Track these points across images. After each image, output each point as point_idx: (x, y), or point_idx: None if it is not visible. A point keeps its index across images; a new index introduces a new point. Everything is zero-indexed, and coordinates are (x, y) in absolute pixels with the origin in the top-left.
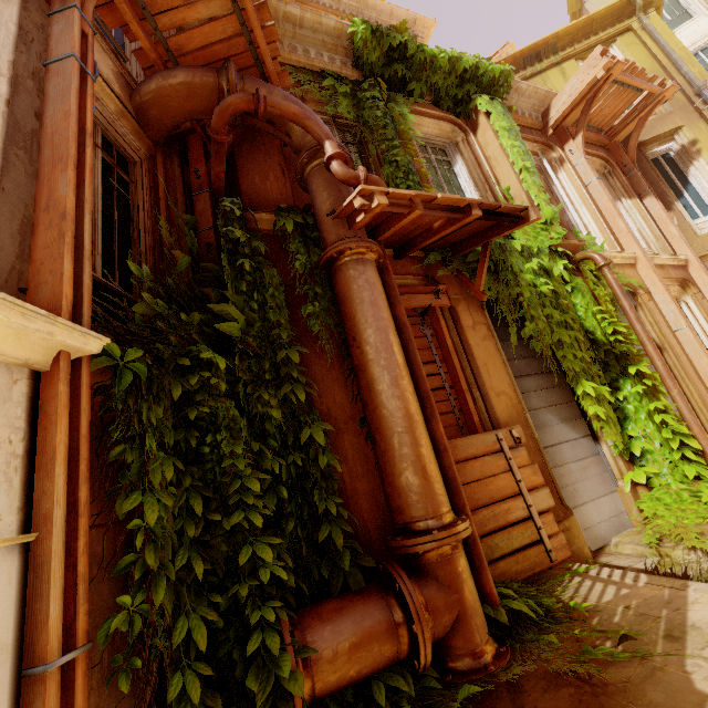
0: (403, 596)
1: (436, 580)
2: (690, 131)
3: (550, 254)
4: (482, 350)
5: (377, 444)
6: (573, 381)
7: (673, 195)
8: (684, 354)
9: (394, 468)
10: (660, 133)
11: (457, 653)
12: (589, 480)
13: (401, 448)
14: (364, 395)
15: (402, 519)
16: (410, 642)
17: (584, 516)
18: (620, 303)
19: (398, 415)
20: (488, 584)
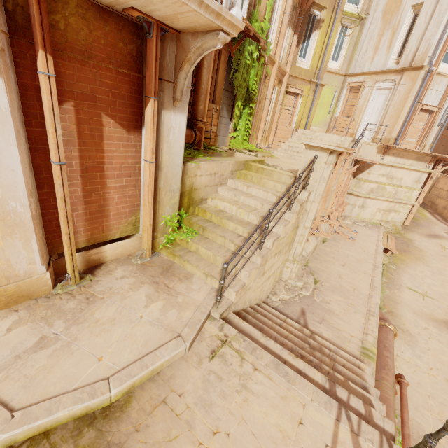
0: (195, 131)
1: (199, 132)
2: (326, 14)
3: (256, 46)
4: (221, 74)
5: (197, 94)
6: (237, 100)
7: (303, 40)
8: (263, 107)
9: (200, 103)
10: (321, 4)
11: (198, 146)
12: (224, 131)
13: (203, 99)
14: (199, 78)
15: (196, 116)
16: (194, 140)
17: (218, 139)
18: (261, 81)
19: (206, 90)
20: (204, 139)
